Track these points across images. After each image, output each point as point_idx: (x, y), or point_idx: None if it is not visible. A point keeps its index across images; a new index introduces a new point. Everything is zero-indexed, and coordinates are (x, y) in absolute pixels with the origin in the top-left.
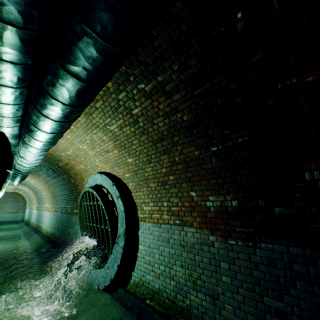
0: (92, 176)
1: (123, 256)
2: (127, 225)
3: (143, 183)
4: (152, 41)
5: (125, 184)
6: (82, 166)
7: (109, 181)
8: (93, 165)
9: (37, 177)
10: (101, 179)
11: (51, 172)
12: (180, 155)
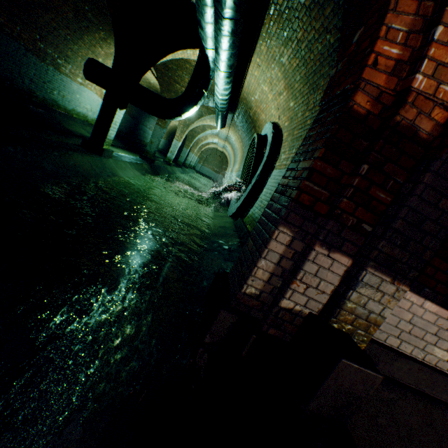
0: (265, 126)
1: (249, 193)
2: (263, 169)
3: (292, 131)
4: None
5: (282, 135)
6: (263, 116)
7: (271, 129)
8: (269, 114)
9: (236, 132)
10: (268, 128)
11: (245, 126)
12: (320, 93)
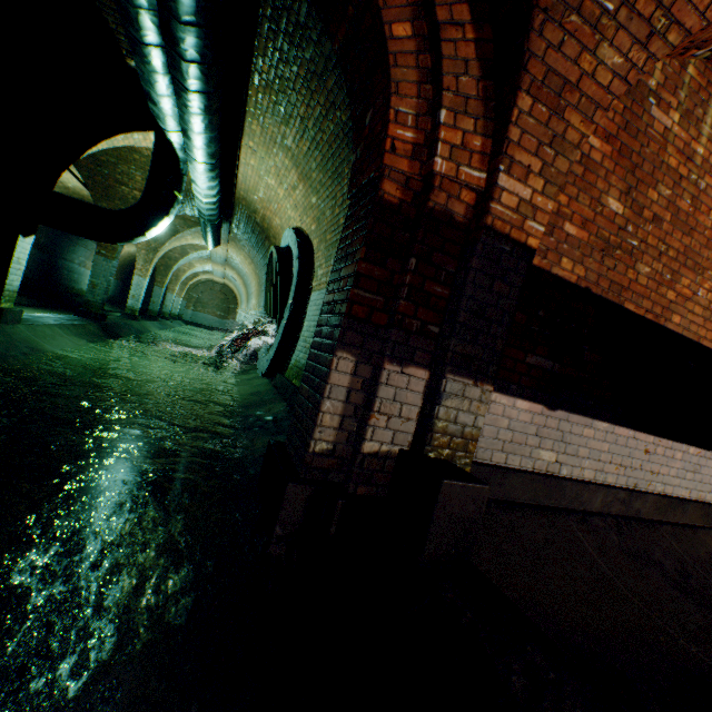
0: (284, 235)
1: (285, 333)
2: (296, 295)
3: (323, 236)
4: (281, 2)
5: (311, 244)
6: (278, 220)
7: (294, 237)
8: (287, 217)
9: (241, 249)
10: (289, 236)
11: (253, 238)
12: (347, 183)
